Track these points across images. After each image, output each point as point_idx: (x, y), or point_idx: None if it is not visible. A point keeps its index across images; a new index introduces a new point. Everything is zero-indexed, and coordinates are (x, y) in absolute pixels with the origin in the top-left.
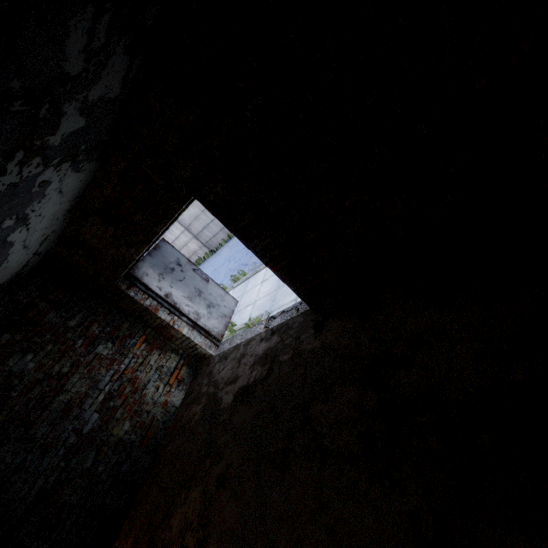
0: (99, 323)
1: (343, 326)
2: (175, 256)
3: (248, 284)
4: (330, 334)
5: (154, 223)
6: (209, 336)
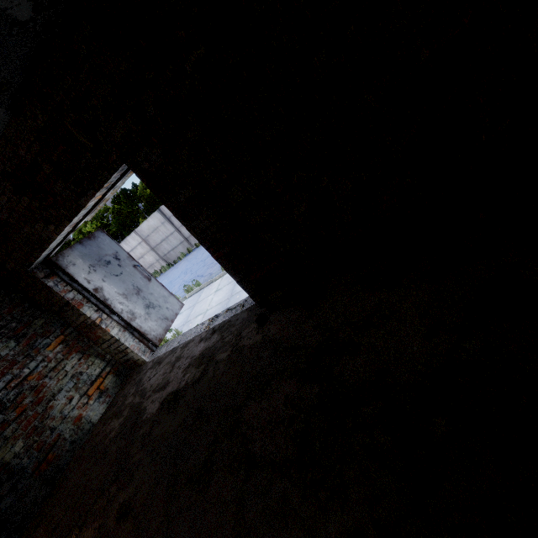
0: (2, 316)
1: (288, 317)
2: (114, 249)
3: (202, 294)
4: (274, 326)
5: (78, 194)
6: (144, 339)
